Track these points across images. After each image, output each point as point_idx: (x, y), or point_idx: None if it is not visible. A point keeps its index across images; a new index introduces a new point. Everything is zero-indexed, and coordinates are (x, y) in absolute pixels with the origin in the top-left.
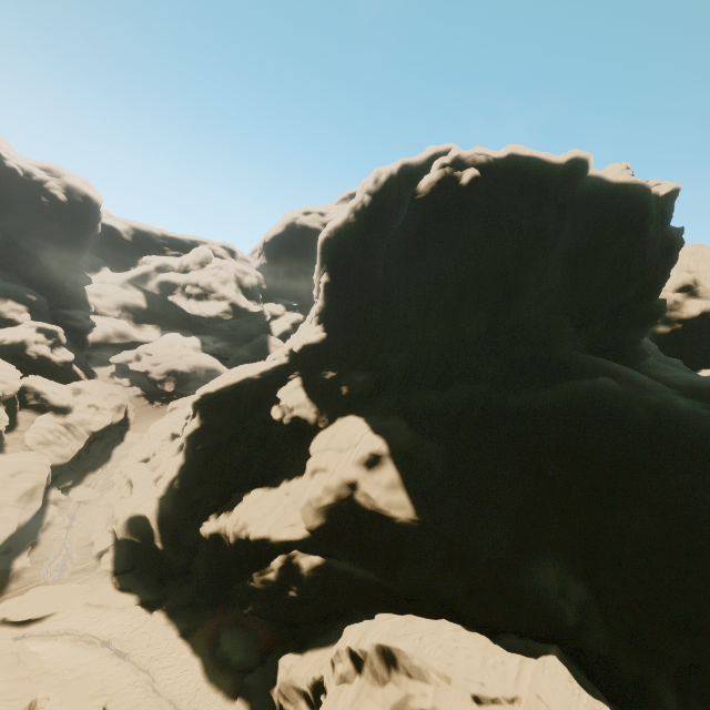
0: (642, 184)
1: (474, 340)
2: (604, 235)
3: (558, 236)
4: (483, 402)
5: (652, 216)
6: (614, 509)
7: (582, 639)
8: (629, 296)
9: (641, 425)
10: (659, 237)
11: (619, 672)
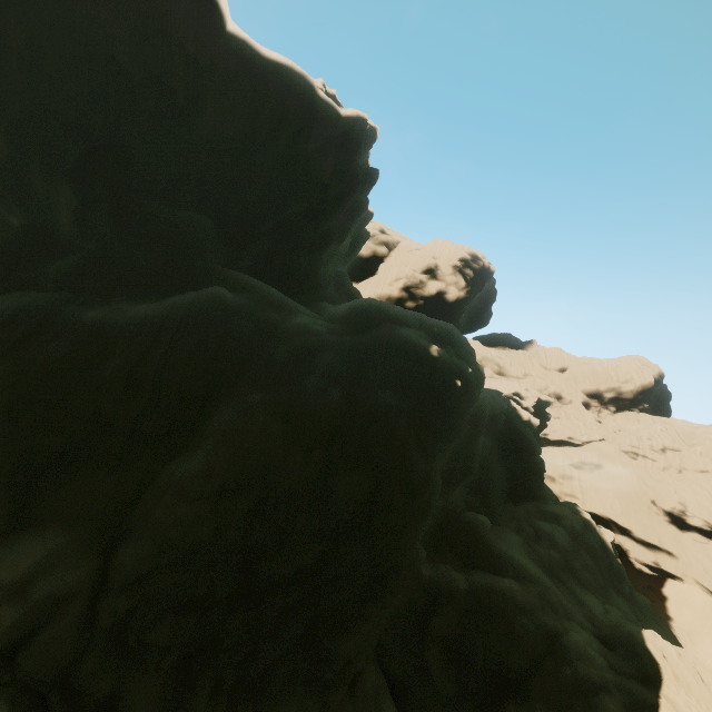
0: (303, 75)
1: (68, 232)
2: (259, 126)
3: (196, 107)
4: (44, 315)
5: (314, 118)
6: (185, 452)
7: (17, 665)
8: (295, 212)
9: (242, 342)
10: (326, 150)
11: (82, 698)
